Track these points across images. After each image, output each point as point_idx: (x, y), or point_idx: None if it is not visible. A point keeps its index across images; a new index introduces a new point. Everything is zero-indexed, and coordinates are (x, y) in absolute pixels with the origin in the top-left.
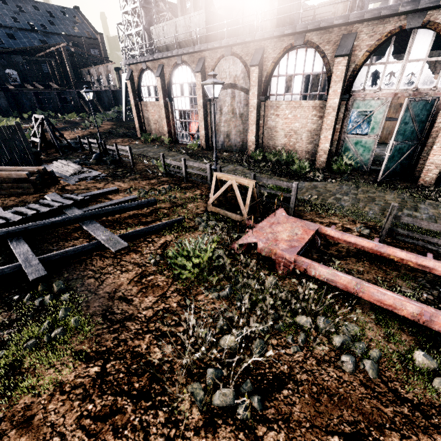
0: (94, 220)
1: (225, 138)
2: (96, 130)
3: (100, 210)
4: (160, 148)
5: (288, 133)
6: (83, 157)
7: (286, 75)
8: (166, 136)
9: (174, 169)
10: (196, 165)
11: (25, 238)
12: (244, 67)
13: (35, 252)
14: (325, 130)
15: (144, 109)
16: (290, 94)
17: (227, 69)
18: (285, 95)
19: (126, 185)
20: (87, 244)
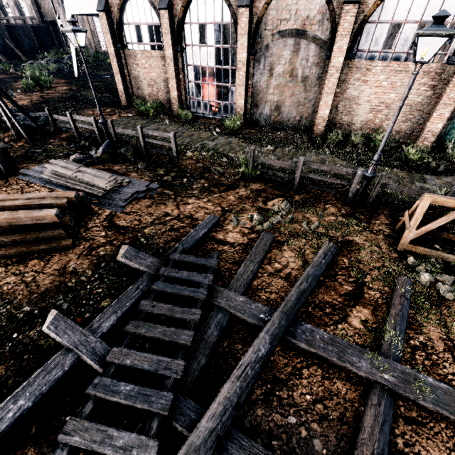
0: (301, 321)
1: (273, 111)
2: (49, 94)
3: (300, 297)
4: (175, 125)
5: (376, 107)
6: (71, 147)
7: (391, 22)
8: (174, 105)
9: (271, 172)
10: (327, 168)
11: (192, 400)
12: (327, 3)
13: (267, 449)
14: (443, 106)
15: (130, 63)
16: (391, 51)
17: (294, 5)
18: (382, 52)
19: (211, 205)
20: (383, 409)
